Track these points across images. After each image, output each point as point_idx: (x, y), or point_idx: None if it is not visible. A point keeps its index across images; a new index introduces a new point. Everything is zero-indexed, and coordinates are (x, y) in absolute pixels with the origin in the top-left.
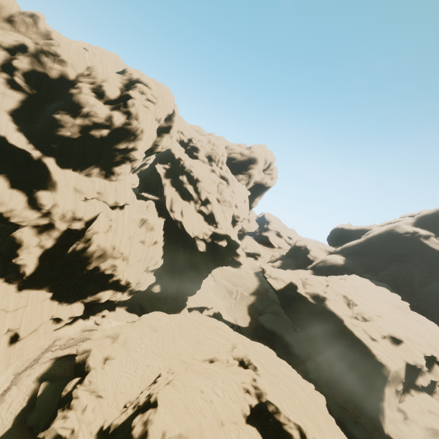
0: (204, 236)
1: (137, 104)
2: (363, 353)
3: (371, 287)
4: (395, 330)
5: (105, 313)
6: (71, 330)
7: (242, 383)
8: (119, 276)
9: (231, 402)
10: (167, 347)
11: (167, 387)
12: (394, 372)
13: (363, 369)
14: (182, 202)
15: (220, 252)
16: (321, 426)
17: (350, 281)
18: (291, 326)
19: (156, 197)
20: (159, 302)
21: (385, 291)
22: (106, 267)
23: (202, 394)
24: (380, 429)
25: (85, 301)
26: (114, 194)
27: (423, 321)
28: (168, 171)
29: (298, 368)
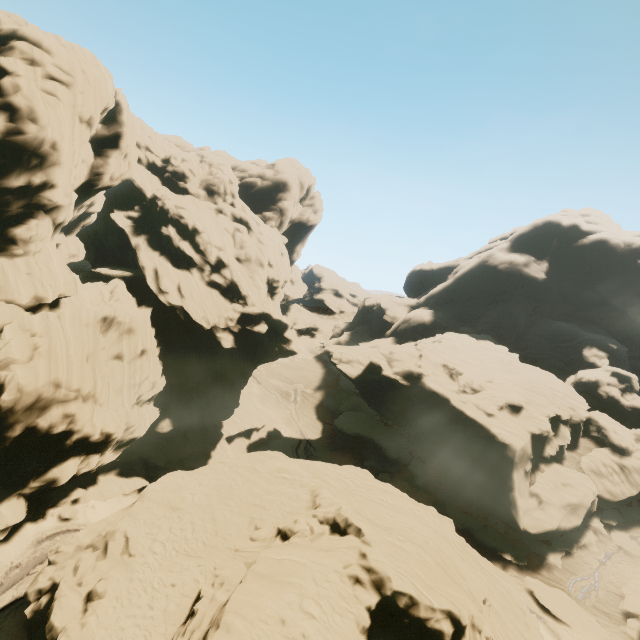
0: (227, 324)
1: (26, 87)
2: (480, 437)
3: (472, 343)
4: (512, 395)
5: (78, 496)
6: (11, 550)
7: (345, 568)
8: (84, 430)
9: (337, 617)
10: (202, 533)
11: (215, 638)
12: (521, 450)
13: (483, 457)
14: (177, 273)
15: (259, 342)
16: (461, 572)
17: (447, 342)
18: (379, 421)
19: (126, 271)
20: (175, 443)
21: (489, 346)
22: (51, 422)
23: (284, 628)
24: (514, 525)
25: (25, 492)
26: (28, 282)
27: (538, 373)
28: (138, 221)
29: (400, 476)
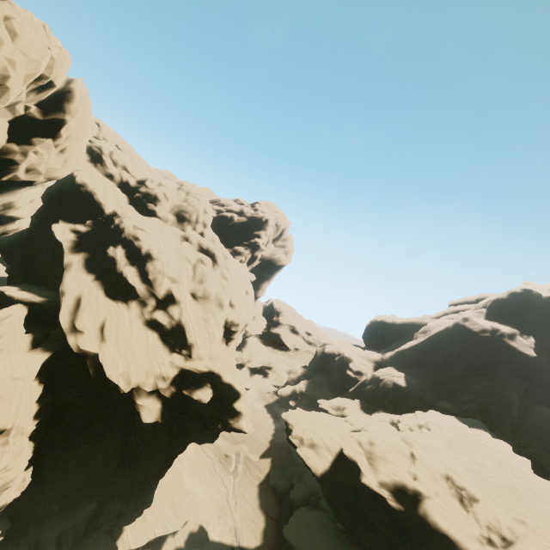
0: (157, 384)
1: None
2: None
3: (467, 435)
4: None
5: None
6: None
7: None
8: None
9: None
10: None
11: None
12: None
13: None
14: (108, 305)
15: (197, 414)
16: None
17: (439, 432)
18: (344, 534)
19: (38, 295)
20: None
21: (488, 440)
22: None
23: None
24: None
25: None
26: None
27: None
28: (83, 236)
29: None
